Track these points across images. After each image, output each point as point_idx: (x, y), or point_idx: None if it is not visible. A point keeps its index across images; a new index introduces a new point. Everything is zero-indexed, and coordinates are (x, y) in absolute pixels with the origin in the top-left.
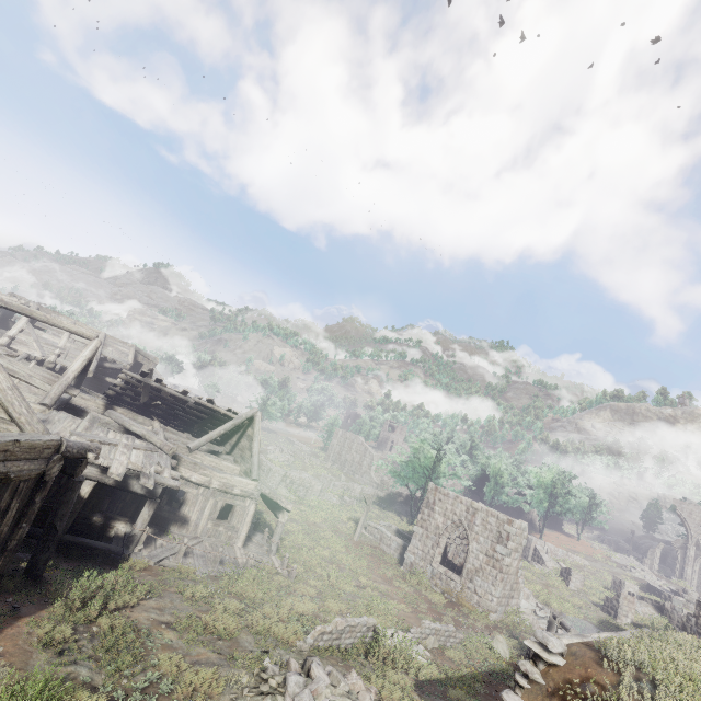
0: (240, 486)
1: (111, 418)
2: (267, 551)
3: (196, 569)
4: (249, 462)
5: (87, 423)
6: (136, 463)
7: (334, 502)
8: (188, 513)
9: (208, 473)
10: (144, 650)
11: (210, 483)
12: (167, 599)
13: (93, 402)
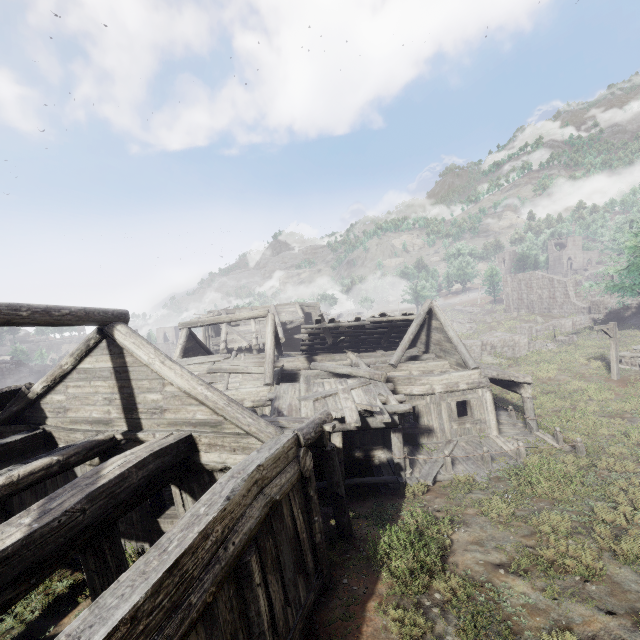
0: (463, 381)
1: (317, 370)
2: (526, 429)
3: (472, 475)
4: (455, 354)
5: (303, 385)
6: (363, 405)
7: (550, 347)
8: (428, 422)
9: (425, 382)
10: (510, 623)
11: (433, 390)
12: (474, 527)
13: (297, 361)
